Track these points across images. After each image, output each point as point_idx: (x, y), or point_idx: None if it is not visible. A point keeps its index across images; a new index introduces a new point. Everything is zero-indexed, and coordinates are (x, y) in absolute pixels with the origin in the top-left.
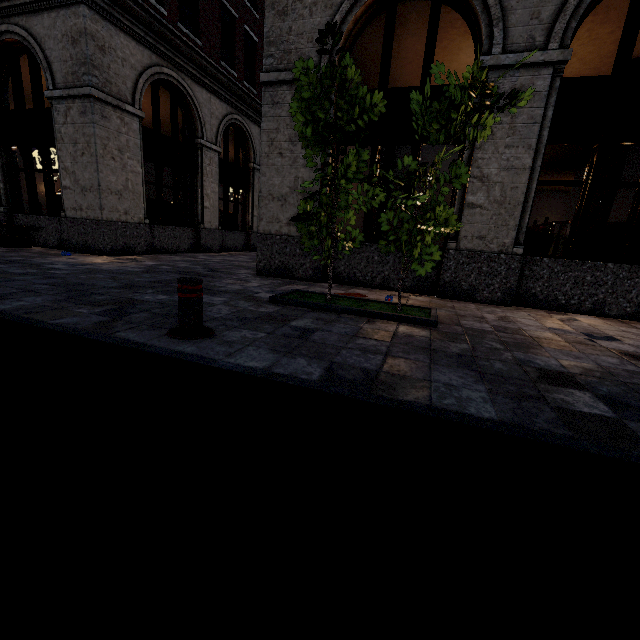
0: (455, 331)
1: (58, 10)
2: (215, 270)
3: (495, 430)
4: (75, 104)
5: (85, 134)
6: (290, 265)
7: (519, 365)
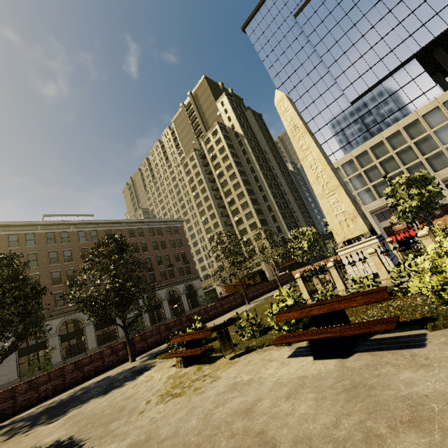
0: None
1: None
2: None
3: None
4: None
5: None
6: None
7: None
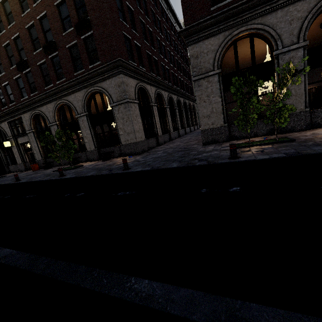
0: (302, 140)
1: (112, 78)
2: (186, 148)
3: None
4: (121, 106)
5: (126, 115)
6: (216, 138)
7: None
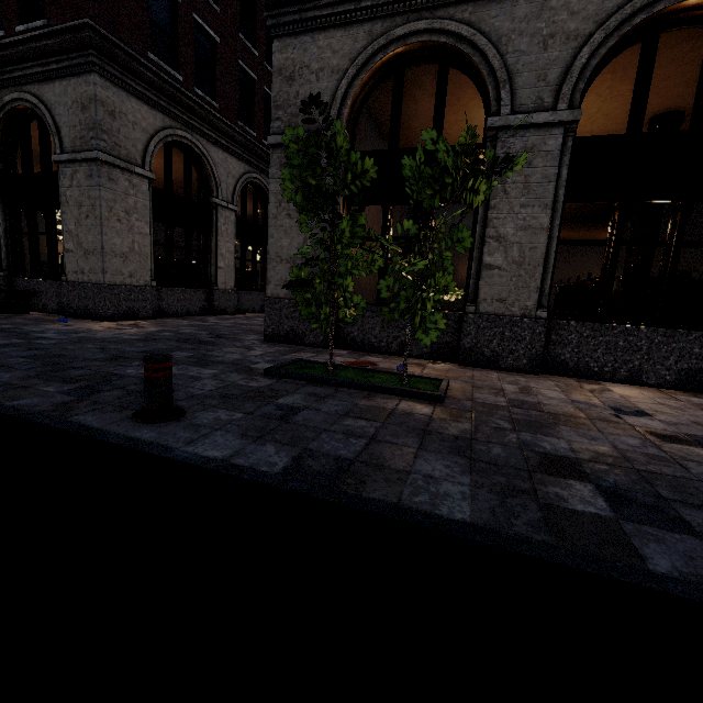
0: (463, 407)
1: (70, 78)
2: (220, 336)
3: (461, 536)
4: (82, 167)
5: (90, 197)
6: (300, 330)
7: (521, 449)
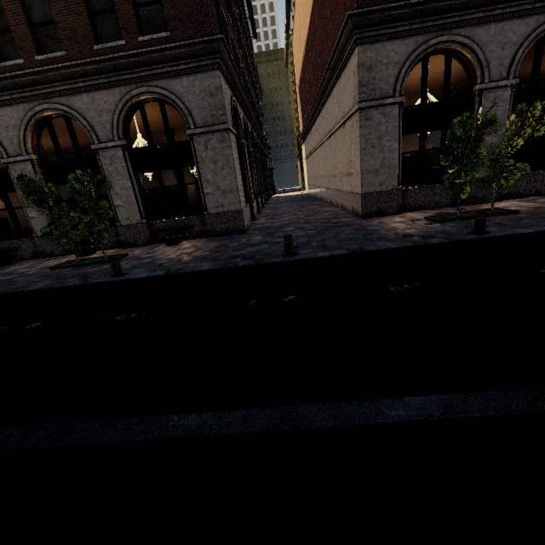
0: (527, 212)
1: (196, 74)
2: (334, 222)
3: None
4: (214, 136)
5: (224, 155)
6: (383, 208)
7: None
